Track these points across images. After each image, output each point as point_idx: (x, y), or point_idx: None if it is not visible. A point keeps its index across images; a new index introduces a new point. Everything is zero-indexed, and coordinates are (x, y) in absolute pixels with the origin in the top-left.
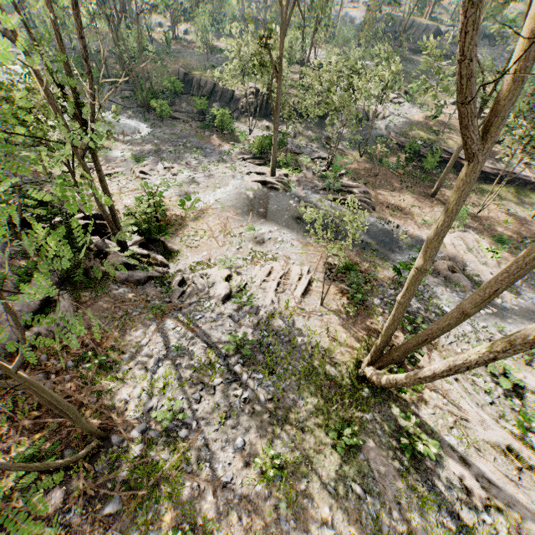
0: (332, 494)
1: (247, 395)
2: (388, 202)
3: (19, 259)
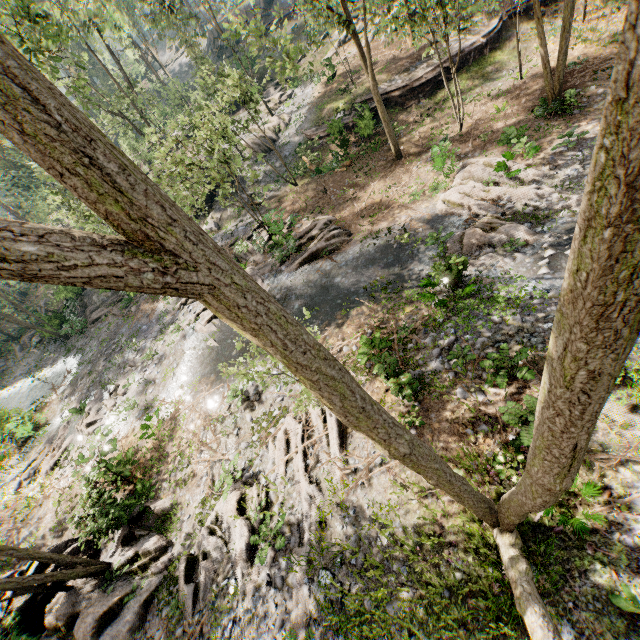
0: None
1: None
2: (358, 211)
3: None
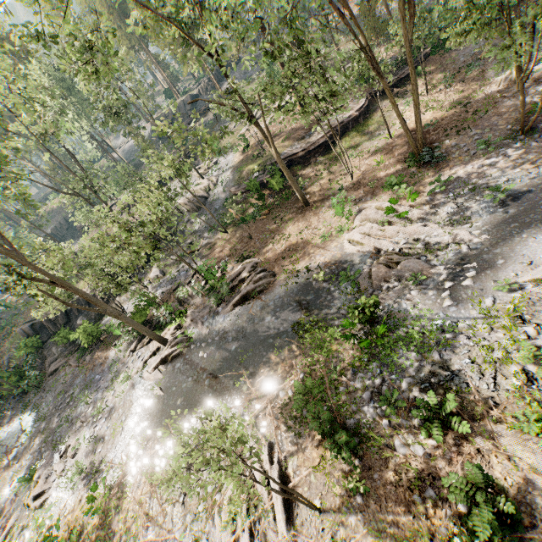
0: None
1: None
2: (279, 253)
3: None
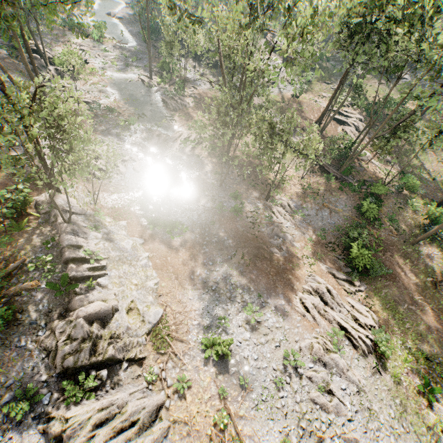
0: None
1: None
2: (188, 113)
3: (6, 46)
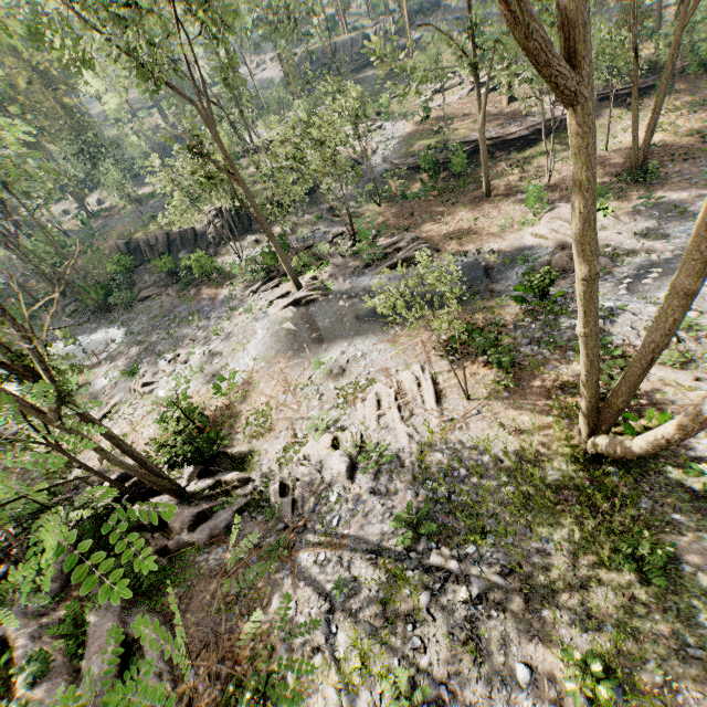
0: (702, 659)
1: (478, 590)
2: (447, 233)
3: (52, 609)
